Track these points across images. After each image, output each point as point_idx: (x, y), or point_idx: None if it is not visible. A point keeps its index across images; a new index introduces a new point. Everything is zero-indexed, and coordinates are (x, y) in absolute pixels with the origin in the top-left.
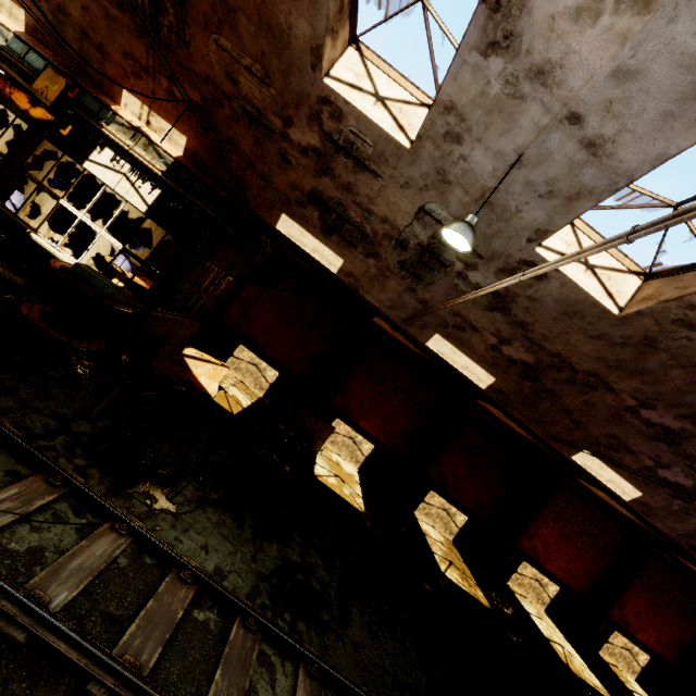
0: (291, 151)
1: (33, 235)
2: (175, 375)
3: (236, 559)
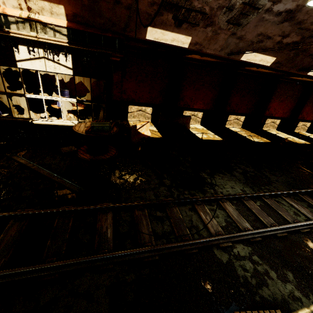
0: None
1: (34, 122)
2: (139, 139)
3: (238, 184)
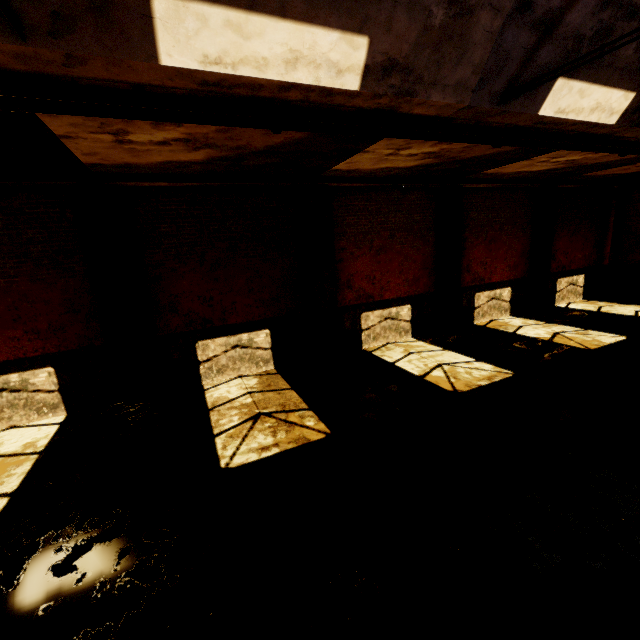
0: None
1: None
2: None
3: None
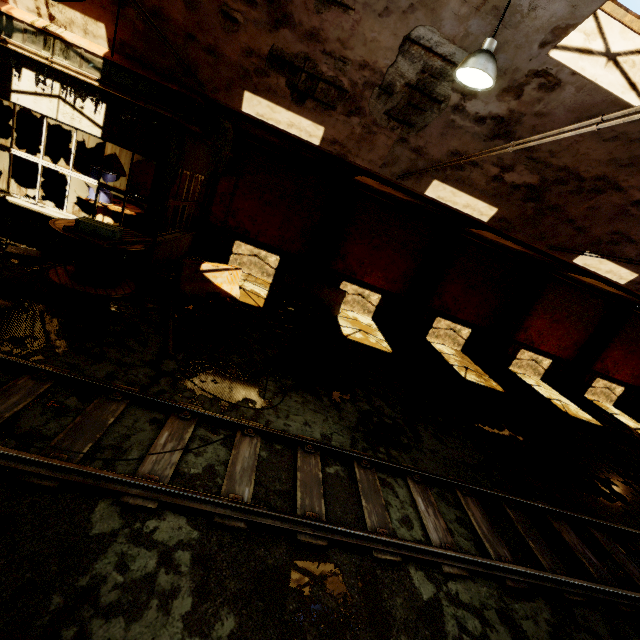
0: (234, 5)
1: (8, 198)
2: (202, 291)
3: (330, 424)
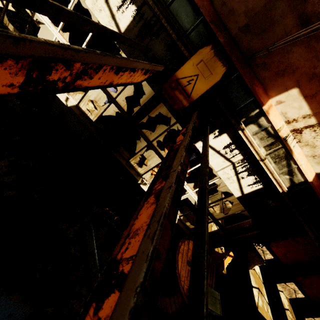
0: None
1: (141, 186)
2: None
3: None
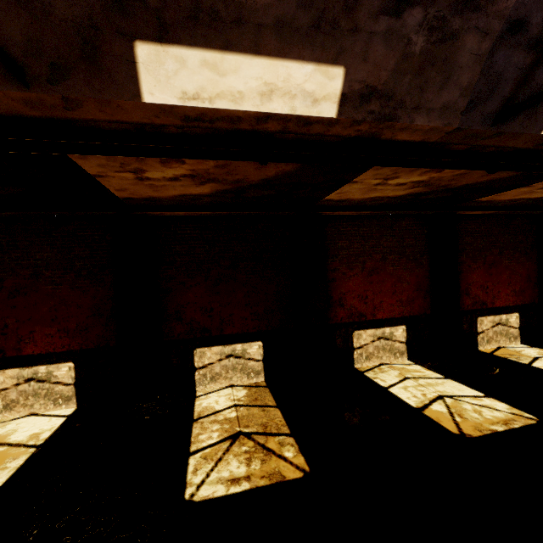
0: None
1: None
2: None
3: None
